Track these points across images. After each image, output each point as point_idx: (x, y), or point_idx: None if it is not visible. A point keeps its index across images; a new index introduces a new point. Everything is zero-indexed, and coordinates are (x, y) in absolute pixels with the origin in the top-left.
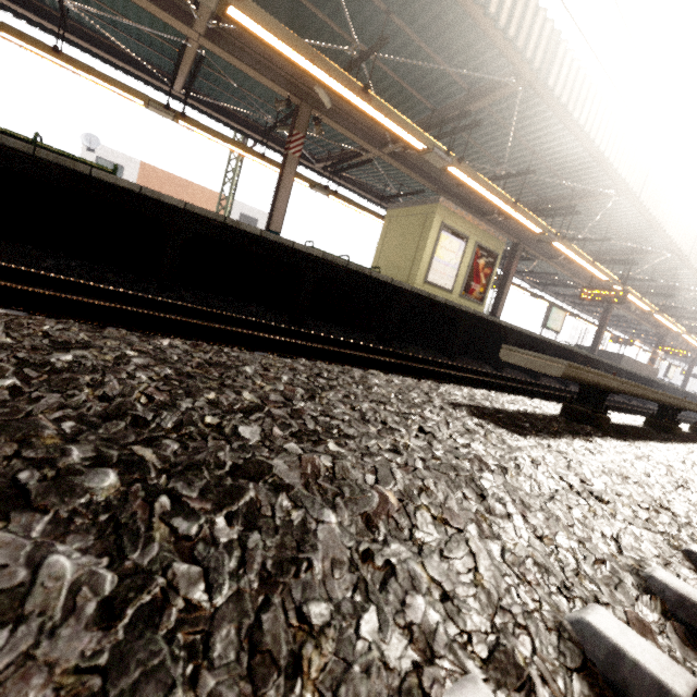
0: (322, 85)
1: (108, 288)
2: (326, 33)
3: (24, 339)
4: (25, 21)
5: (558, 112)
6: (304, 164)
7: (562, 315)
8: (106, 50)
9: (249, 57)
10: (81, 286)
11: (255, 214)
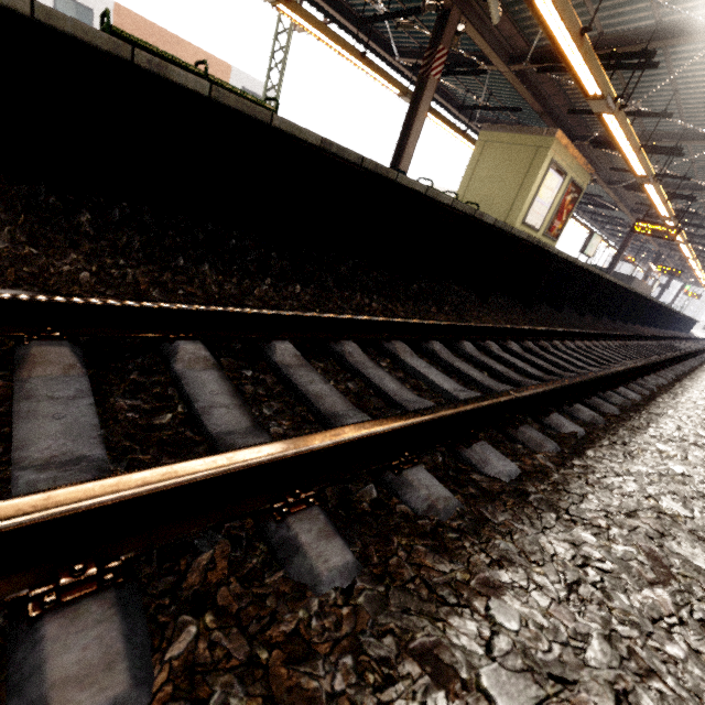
0: (540, 22)
1: (480, 326)
2: None
3: None
4: None
5: None
6: (380, 55)
7: (598, 241)
8: None
9: None
10: (466, 328)
11: (258, 88)
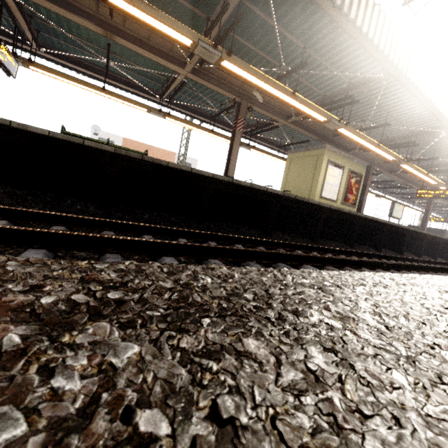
0: (268, 93)
1: (204, 232)
2: (262, 62)
3: (307, 289)
4: (81, 74)
5: (410, 90)
6: (230, 131)
7: (401, 207)
8: (122, 83)
9: (213, 79)
10: (191, 233)
11: (189, 160)
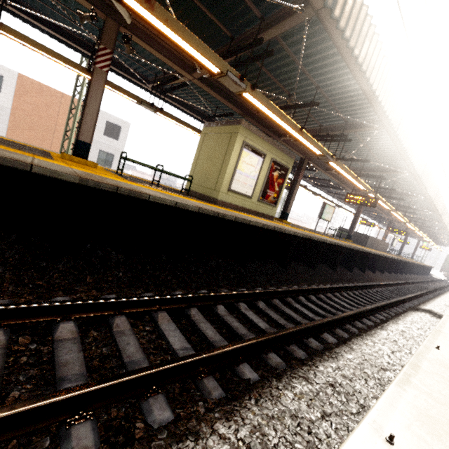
0: None
1: None
2: None
3: None
4: None
5: (341, 48)
6: (138, 84)
7: (332, 209)
8: None
9: None
10: None
11: (119, 122)
